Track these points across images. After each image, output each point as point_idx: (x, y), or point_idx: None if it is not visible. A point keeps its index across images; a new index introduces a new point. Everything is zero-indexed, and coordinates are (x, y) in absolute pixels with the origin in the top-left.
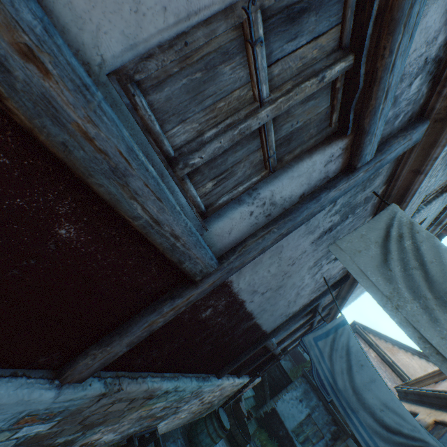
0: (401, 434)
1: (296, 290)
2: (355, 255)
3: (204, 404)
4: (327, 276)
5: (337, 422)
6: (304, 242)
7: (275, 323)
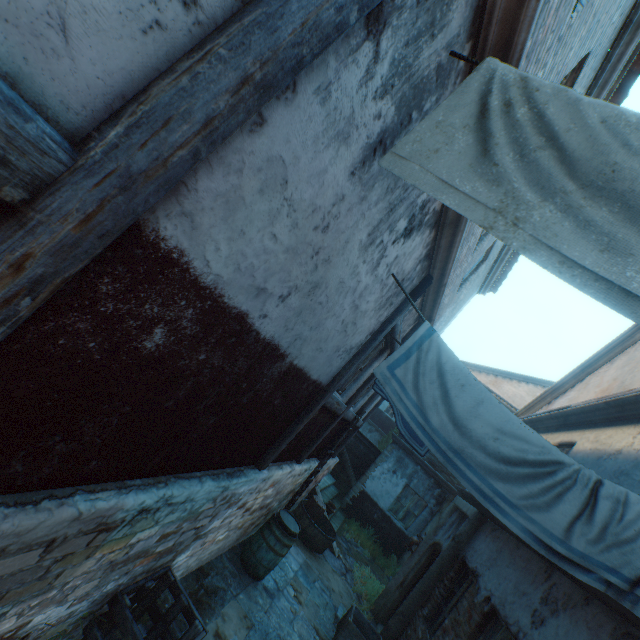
0: (526, 463)
1: (351, 300)
2: (430, 159)
3: (254, 512)
4: (399, 276)
5: (441, 483)
6: (335, 168)
7: (332, 367)
